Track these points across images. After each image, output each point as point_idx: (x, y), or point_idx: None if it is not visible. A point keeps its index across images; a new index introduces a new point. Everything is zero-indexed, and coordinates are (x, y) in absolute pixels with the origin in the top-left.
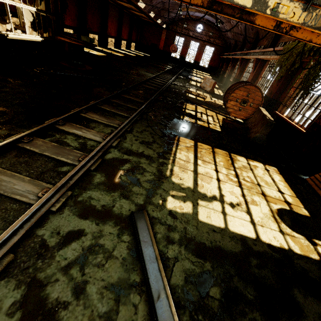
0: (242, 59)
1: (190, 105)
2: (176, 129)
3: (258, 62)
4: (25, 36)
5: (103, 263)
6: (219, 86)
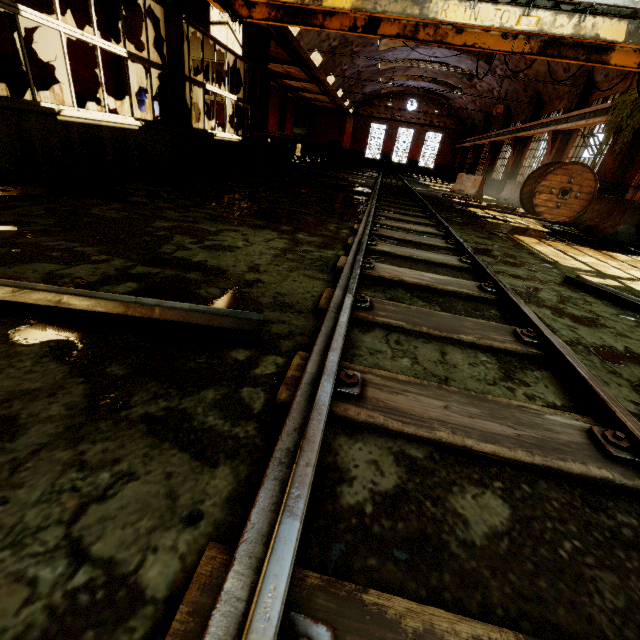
0: (516, 140)
1: (473, 209)
2: (496, 228)
3: (556, 137)
4: (228, 135)
5: (588, 304)
6: None
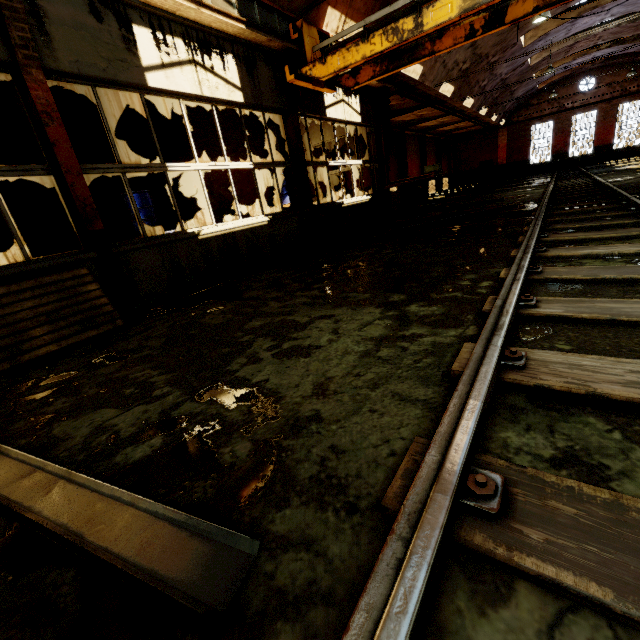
0: None
1: None
2: None
3: None
4: (356, 199)
5: None
6: None
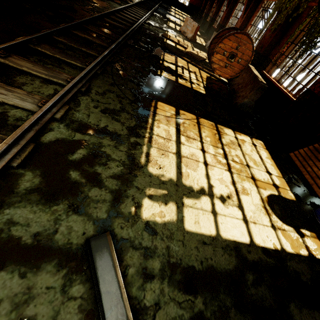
0: None
1: (169, 56)
2: (153, 89)
3: (250, 3)
4: None
5: None
6: (201, 32)
